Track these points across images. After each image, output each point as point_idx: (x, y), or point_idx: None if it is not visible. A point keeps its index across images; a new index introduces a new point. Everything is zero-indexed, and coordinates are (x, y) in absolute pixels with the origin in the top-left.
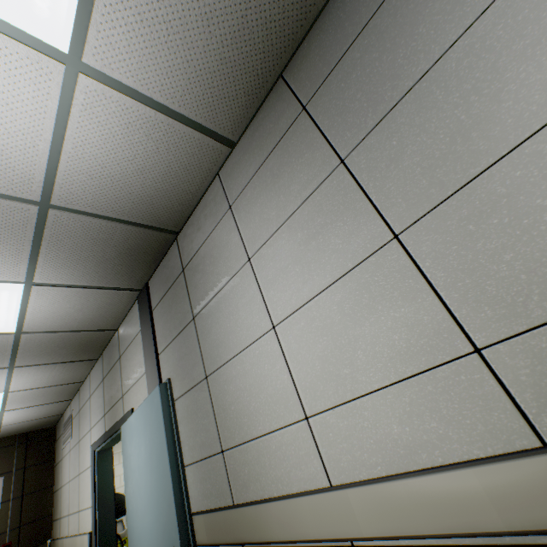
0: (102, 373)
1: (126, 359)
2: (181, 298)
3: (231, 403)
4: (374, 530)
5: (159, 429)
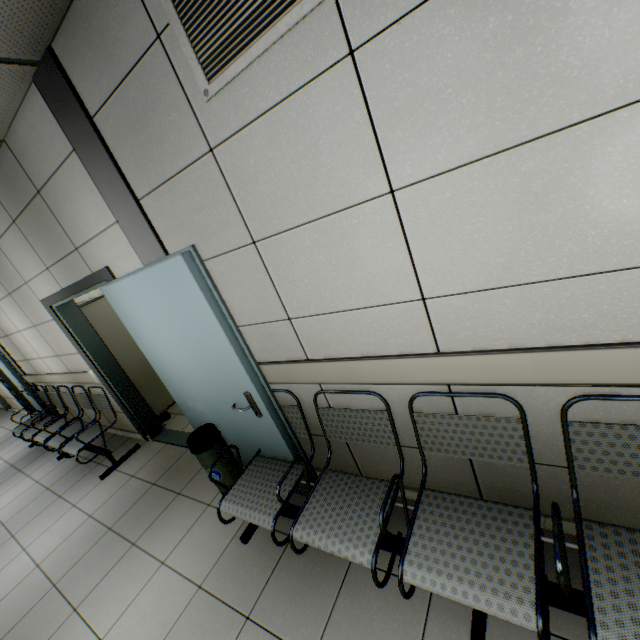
0: None
1: None
2: None
3: (22, 348)
4: (60, 382)
5: None
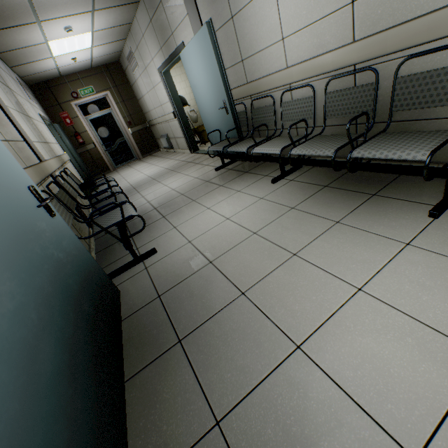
0: (147, 16)
1: (167, 3)
2: None
3: (247, 34)
4: (297, 79)
5: (209, 51)
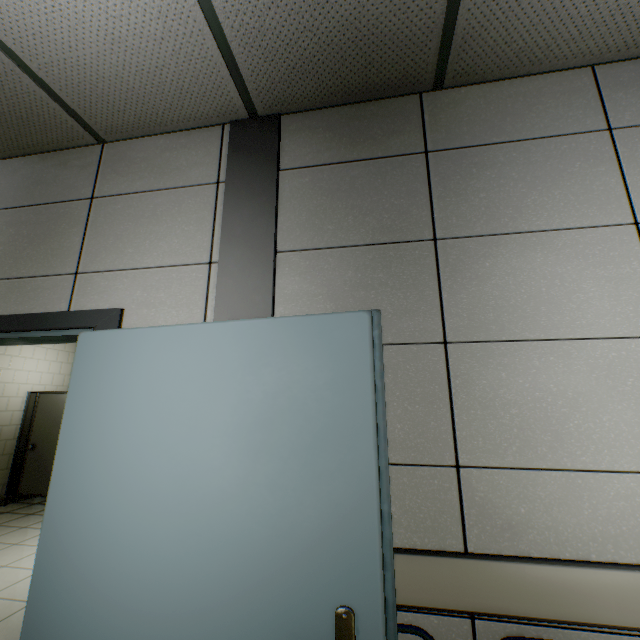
0: None
1: (121, 210)
2: (402, 193)
3: (510, 403)
4: None
5: (340, 388)
